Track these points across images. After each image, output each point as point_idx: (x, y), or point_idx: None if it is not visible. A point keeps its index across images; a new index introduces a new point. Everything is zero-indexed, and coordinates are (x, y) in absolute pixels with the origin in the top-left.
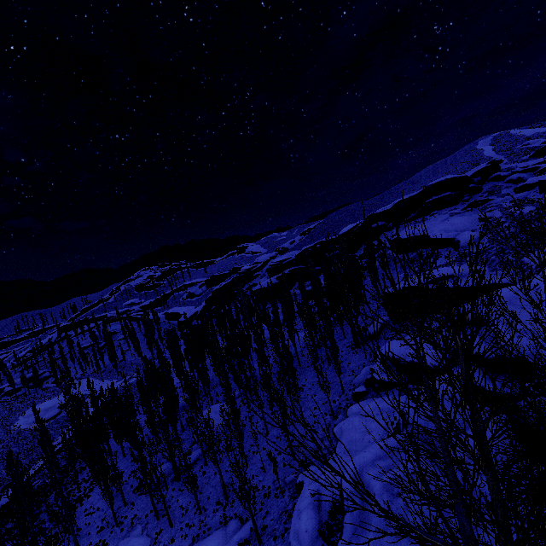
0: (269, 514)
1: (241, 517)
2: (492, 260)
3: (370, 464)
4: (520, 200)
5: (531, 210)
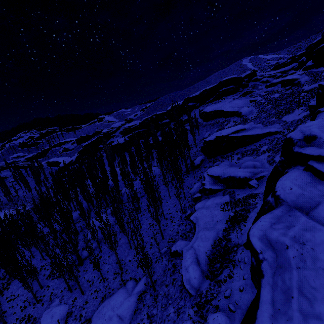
0: (155, 273)
1: (135, 278)
2: (264, 121)
3: (270, 228)
4: (271, 91)
5: (278, 95)
